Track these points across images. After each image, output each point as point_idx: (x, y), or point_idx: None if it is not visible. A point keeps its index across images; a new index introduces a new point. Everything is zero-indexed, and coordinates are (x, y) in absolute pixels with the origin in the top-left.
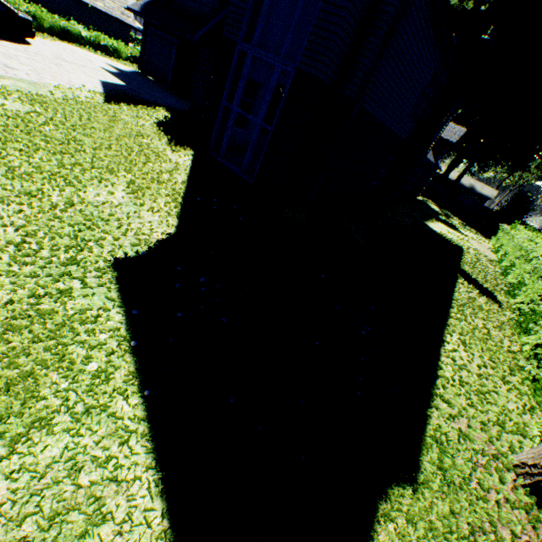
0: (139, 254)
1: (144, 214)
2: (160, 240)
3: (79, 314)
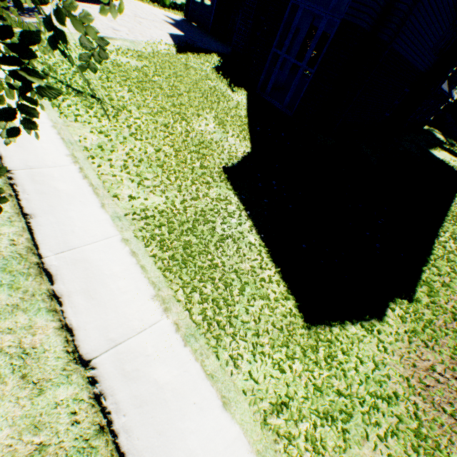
0: (233, 165)
1: (229, 139)
2: (244, 156)
3: (217, 195)
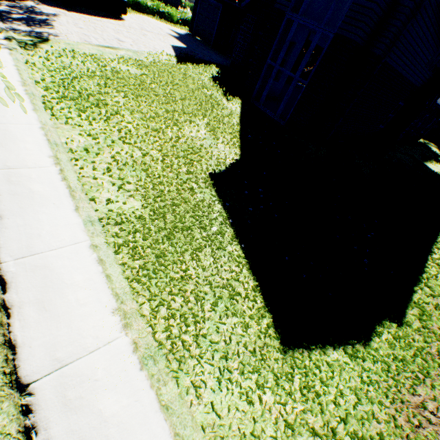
0: (221, 171)
1: (219, 146)
2: (232, 163)
3: (200, 202)
